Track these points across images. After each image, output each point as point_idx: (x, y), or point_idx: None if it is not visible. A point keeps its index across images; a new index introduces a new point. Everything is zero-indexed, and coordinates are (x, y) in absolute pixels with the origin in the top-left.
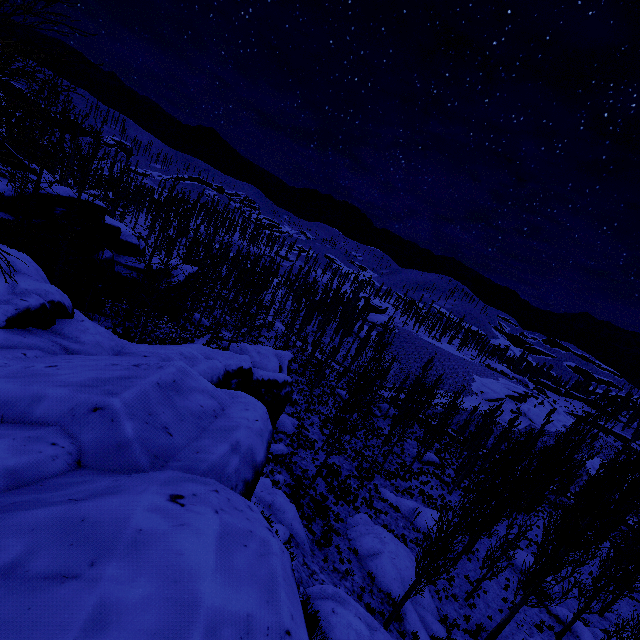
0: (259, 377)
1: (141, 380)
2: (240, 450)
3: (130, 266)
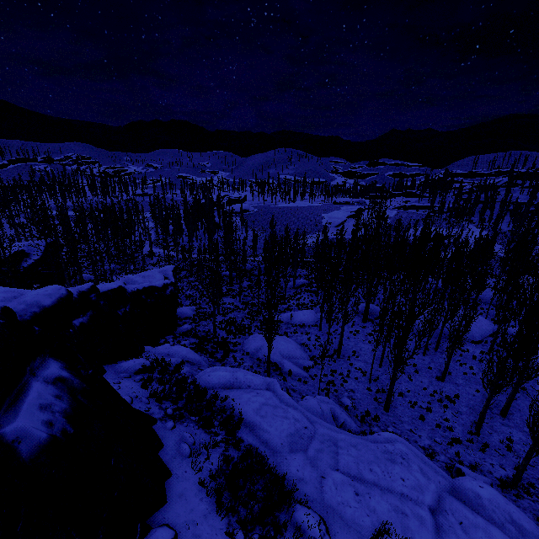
0: (133, 289)
1: None
2: (26, 302)
3: None
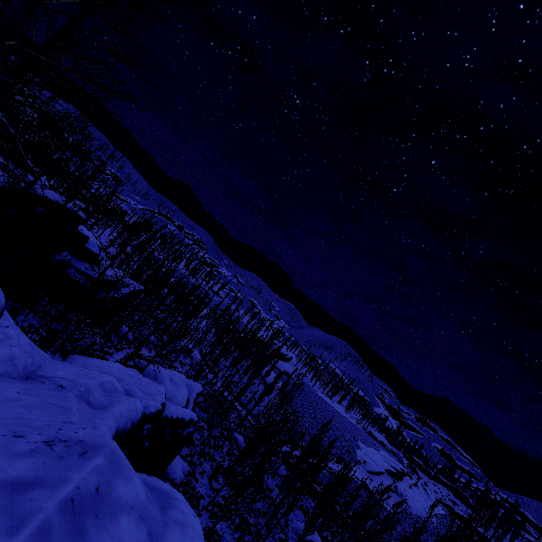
0: (169, 414)
1: (48, 494)
2: None
3: (82, 271)
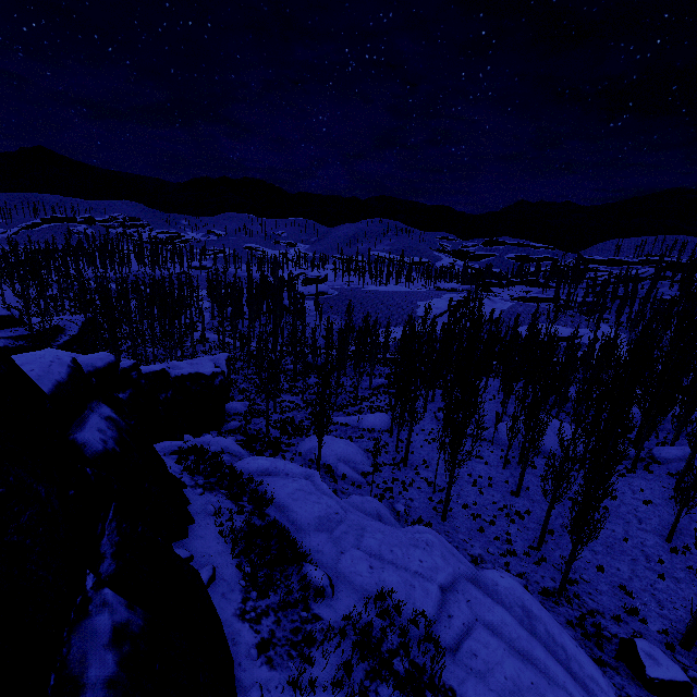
0: (178, 374)
1: None
2: (83, 362)
3: (14, 336)
